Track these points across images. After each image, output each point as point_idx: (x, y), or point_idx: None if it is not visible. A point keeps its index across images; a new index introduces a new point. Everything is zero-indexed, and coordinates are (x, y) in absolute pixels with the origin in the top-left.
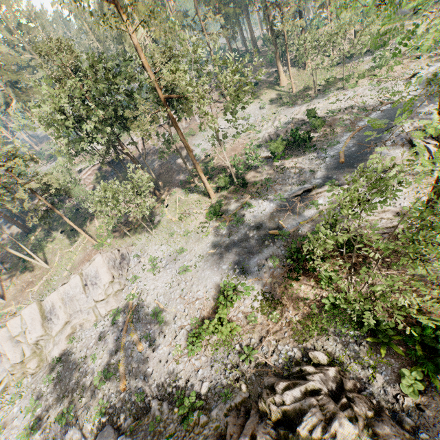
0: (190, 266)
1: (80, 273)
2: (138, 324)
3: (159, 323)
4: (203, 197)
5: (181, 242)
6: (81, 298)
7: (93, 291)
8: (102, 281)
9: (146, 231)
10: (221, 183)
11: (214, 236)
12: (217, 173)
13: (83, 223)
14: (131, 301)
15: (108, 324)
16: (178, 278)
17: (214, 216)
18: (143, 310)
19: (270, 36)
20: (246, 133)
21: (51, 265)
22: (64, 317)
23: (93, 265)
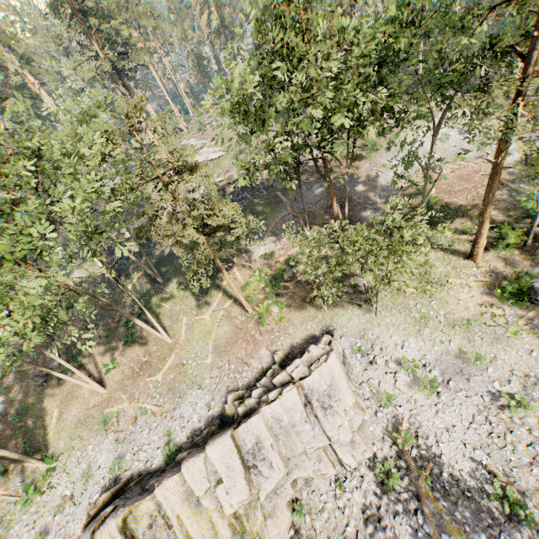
0: (513, 393)
1: (297, 384)
2: (455, 508)
3: (526, 522)
4: (451, 256)
5: (459, 338)
6: (302, 429)
7: (326, 419)
8: (341, 403)
9: (352, 303)
10: (513, 239)
11: (538, 338)
12: (454, 216)
13: (214, 274)
14: (404, 447)
15: (371, 490)
16: (501, 417)
17: (511, 296)
18: (447, 474)
19: (457, 9)
20: (473, 154)
21: (174, 337)
22: (282, 466)
23: (323, 371)
